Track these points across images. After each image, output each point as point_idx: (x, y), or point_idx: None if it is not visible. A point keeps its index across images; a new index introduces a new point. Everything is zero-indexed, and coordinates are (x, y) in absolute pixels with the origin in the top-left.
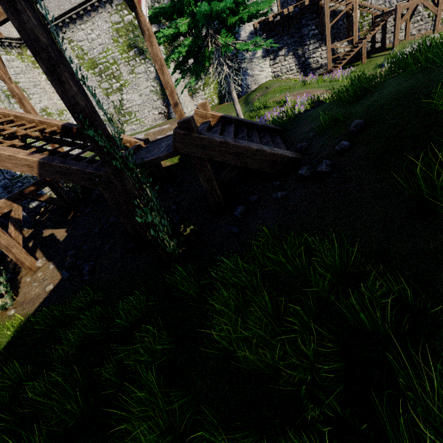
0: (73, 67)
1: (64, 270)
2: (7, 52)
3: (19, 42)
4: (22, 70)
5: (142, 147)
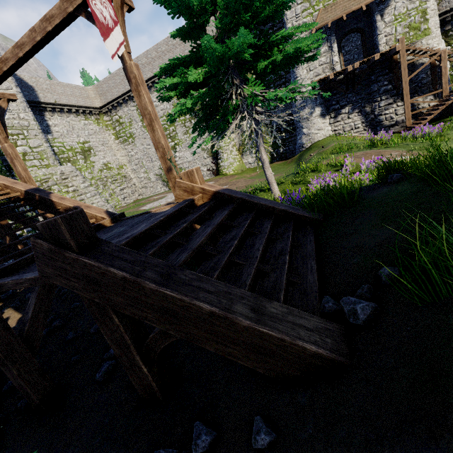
0: None
1: None
2: (86, 118)
3: (98, 110)
4: (95, 132)
5: (103, 228)
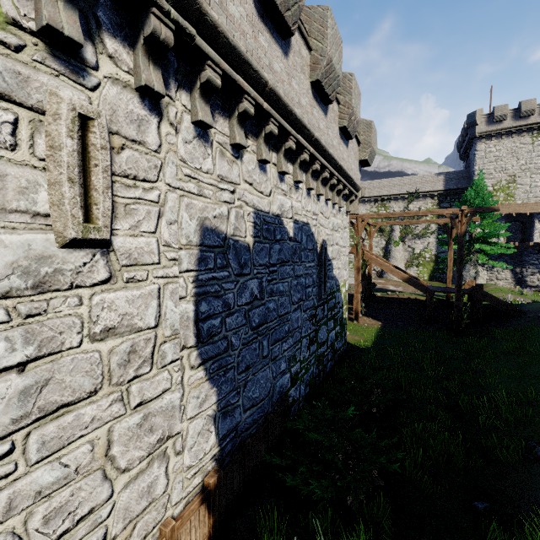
0: (464, 263)
1: (383, 321)
2: None
3: None
4: None
5: (432, 287)
